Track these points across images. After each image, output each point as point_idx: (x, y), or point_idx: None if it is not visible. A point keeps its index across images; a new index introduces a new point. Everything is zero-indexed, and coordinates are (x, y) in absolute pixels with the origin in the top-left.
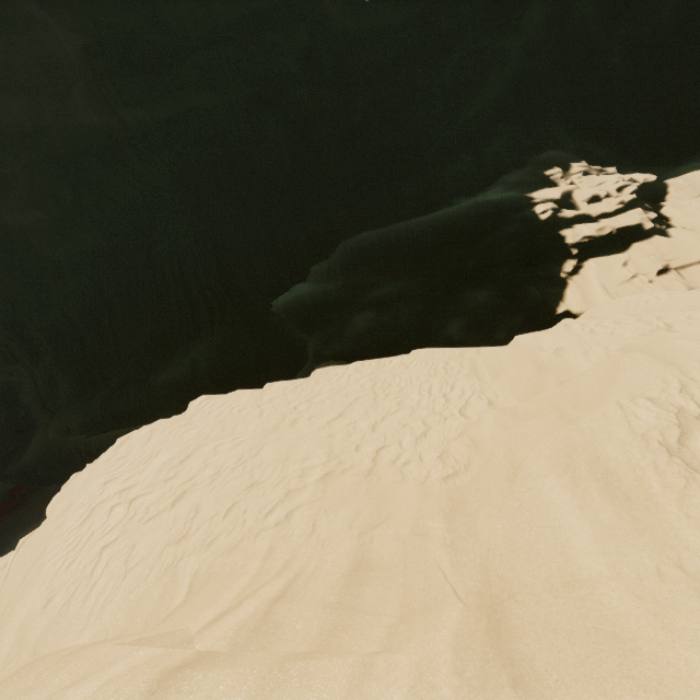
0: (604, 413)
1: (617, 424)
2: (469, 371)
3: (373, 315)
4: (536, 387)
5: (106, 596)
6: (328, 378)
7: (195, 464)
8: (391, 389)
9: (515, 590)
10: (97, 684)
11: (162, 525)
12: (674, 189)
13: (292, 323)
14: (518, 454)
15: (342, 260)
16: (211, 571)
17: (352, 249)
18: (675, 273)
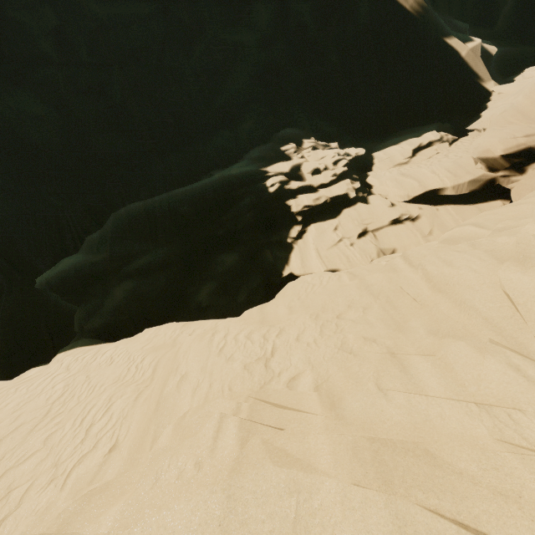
0: None
1: None
2: (150, 374)
3: (132, 286)
4: (143, 436)
5: None
6: (31, 383)
7: None
8: (68, 404)
9: None
10: None
11: None
12: (377, 161)
13: (61, 296)
14: None
15: (113, 231)
16: None
17: (122, 220)
18: (371, 236)
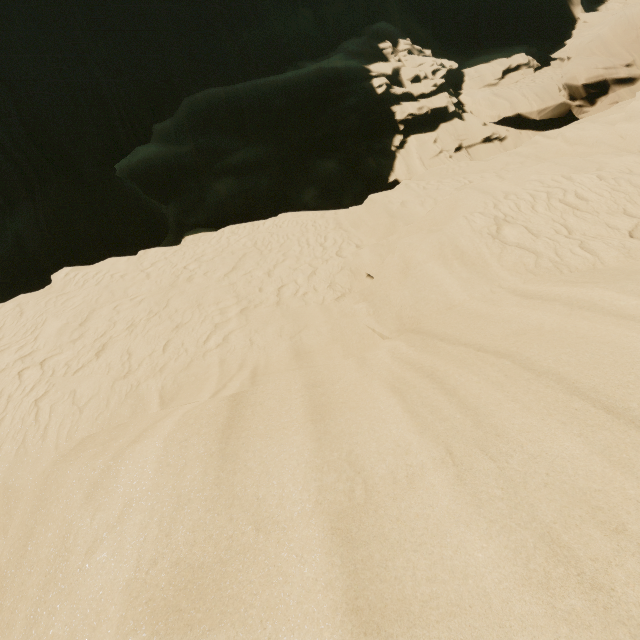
0: (457, 223)
1: (465, 228)
2: (335, 226)
3: (234, 182)
4: (390, 231)
5: (68, 430)
6: (207, 242)
7: (99, 324)
8: (272, 246)
9: (421, 320)
10: (178, 415)
11: (96, 371)
12: (468, 79)
13: (144, 190)
14: (407, 256)
15: (190, 120)
16: (178, 382)
17: (200, 108)
18: (465, 151)
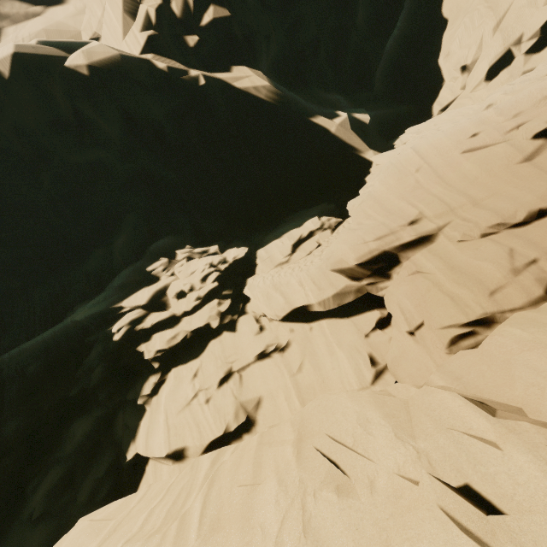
0: None
1: None
2: None
3: None
4: None
5: None
6: None
7: None
8: None
9: None
10: None
11: None
12: (260, 261)
13: None
14: None
15: None
16: None
17: None
18: (235, 380)
